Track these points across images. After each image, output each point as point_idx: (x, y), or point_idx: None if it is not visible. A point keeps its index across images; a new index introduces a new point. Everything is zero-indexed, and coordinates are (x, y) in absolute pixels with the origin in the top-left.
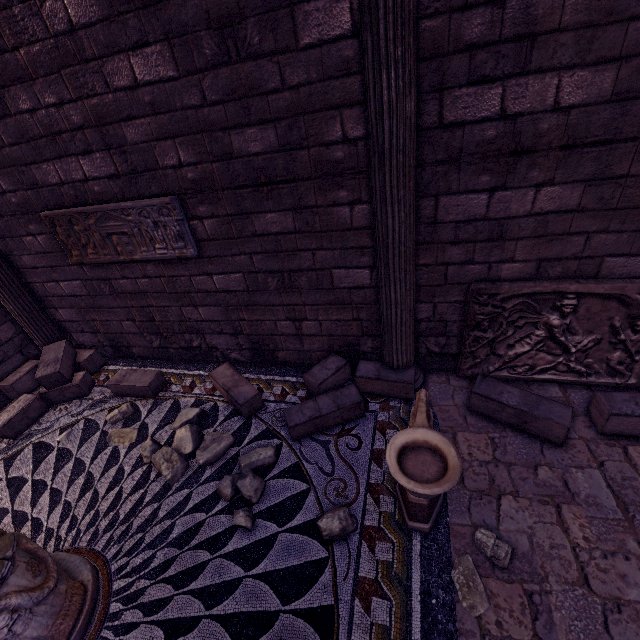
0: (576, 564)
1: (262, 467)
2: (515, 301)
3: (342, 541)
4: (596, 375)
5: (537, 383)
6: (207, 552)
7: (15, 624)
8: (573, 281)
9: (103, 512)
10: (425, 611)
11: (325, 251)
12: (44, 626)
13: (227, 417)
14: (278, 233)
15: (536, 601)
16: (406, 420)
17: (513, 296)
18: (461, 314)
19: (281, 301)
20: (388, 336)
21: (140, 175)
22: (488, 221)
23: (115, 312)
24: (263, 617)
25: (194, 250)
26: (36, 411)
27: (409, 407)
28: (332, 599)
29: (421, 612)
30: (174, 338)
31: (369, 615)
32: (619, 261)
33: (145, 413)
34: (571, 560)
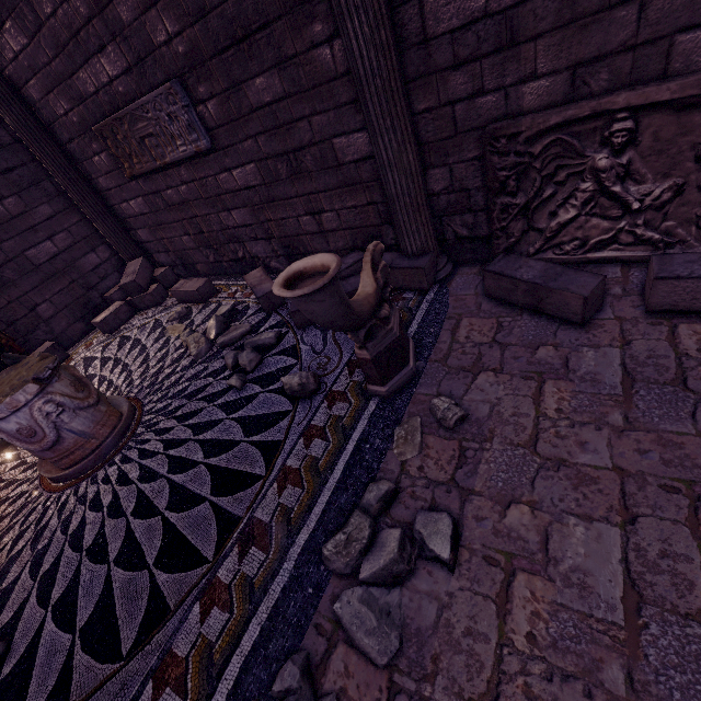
0: (532, 430)
1: (264, 347)
2: (544, 141)
3: (307, 400)
4: (681, 246)
5: (593, 265)
6: (206, 402)
7: (62, 415)
8: (625, 90)
9: (149, 377)
10: (356, 452)
11: (320, 116)
12: (87, 426)
13: (253, 313)
14: (271, 102)
15: (468, 455)
16: (412, 309)
17: (541, 133)
18: (484, 176)
19: (296, 191)
20: (394, 213)
21: (145, 62)
22: (491, 18)
23: (174, 227)
24: (229, 443)
25: (207, 141)
26: (125, 314)
27: (422, 298)
28: (283, 437)
29: (352, 452)
30: (223, 250)
31: (307, 449)
32: (700, 37)
33: (195, 314)
34: (528, 427)
